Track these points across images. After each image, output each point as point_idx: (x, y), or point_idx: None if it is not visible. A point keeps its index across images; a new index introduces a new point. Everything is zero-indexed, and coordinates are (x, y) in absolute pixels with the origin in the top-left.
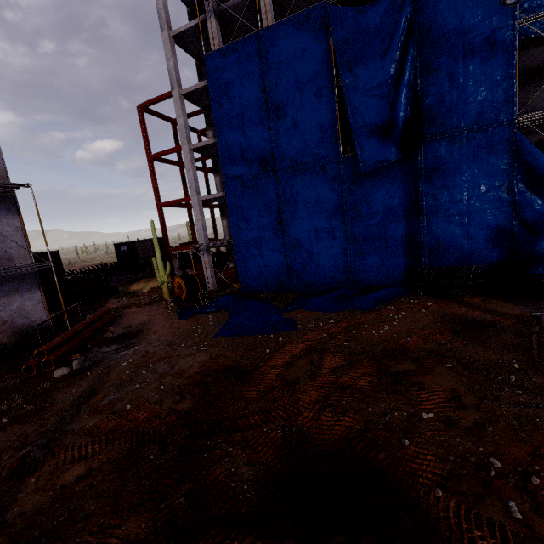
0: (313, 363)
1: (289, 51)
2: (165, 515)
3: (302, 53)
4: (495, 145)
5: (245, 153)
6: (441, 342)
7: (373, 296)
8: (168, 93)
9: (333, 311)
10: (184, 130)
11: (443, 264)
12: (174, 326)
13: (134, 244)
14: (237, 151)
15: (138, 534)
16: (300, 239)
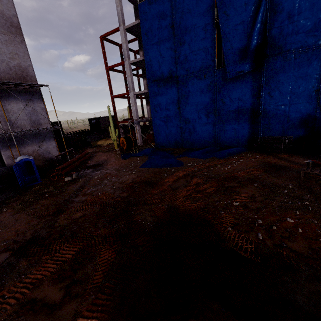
0: (187, 181)
1: (189, 0)
2: (115, 229)
3: (196, 1)
4: (312, 62)
5: (160, 66)
6: (256, 175)
7: (227, 151)
8: (117, 28)
9: (203, 158)
10: (126, 51)
11: (270, 135)
12: (120, 162)
13: (99, 119)
14: (156, 65)
15: (105, 233)
16: (189, 118)
